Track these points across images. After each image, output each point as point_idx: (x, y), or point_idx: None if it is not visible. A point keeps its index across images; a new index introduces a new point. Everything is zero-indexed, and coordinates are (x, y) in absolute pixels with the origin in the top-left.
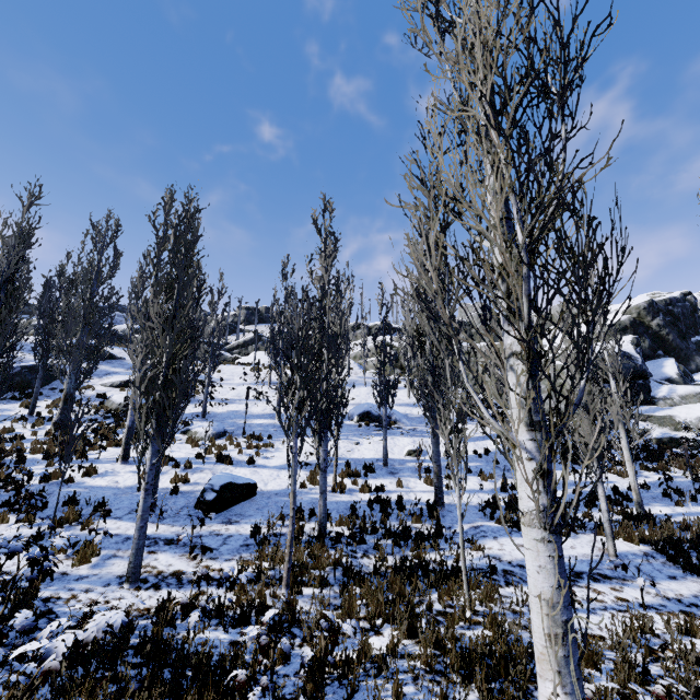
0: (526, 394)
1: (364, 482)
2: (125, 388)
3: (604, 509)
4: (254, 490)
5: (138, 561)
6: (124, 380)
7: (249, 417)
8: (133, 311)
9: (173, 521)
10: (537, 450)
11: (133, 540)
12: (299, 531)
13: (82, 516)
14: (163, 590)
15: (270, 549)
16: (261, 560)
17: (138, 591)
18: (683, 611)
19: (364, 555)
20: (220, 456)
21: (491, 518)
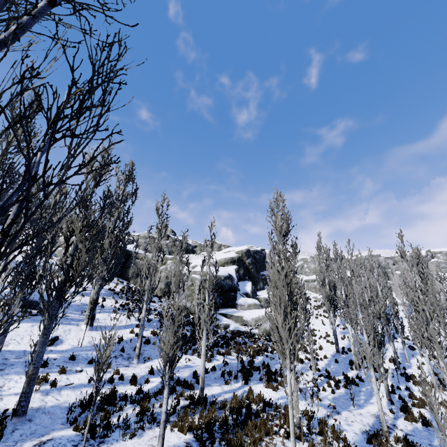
0: None
1: None
2: None
3: (164, 410)
4: None
5: None
6: None
7: None
8: None
9: None
10: None
11: None
12: None
13: None
14: None
15: None
16: None
17: None
18: None
19: None
20: None
21: (73, 423)
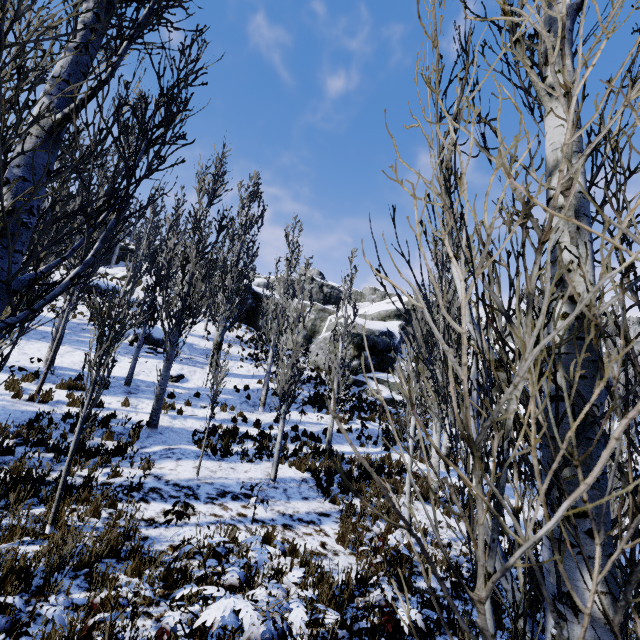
0: None
1: (77, 396)
2: None
3: (278, 441)
4: None
5: None
6: None
7: None
8: None
9: None
10: None
11: None
12: None
13: None
14: None
15: None
16: None
17: None
18: (285, 525)
19: None
20: None
21: (197, 443)
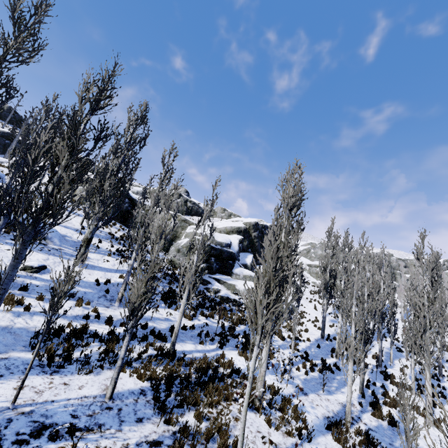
0: None
1: None
2: None
3: (121, 356)
4: None
5: None
6: None
7: None
8: None
9: None
10: None
11: None
12: None
13: None
14: None
15: None
16: None
17: None
18: None
19: None
20: None
21: (35, 348)
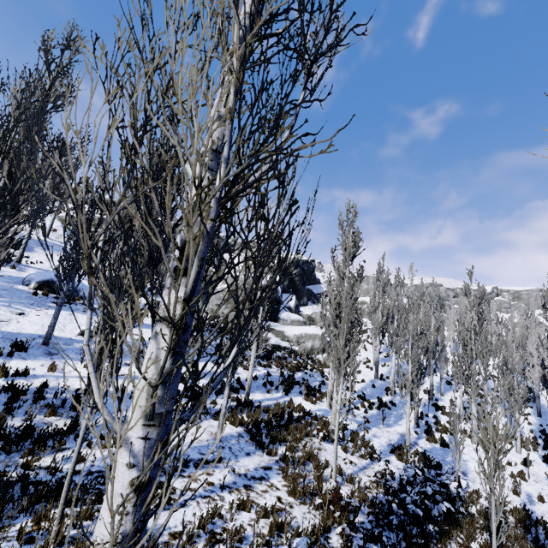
0: (157, 381)
1: (0, 366)
2: None
3: (224, 405)
4: None
5: None
6: None
7: None
8: None
9: None
10: (146, 452)
11: None
12: None
13: None
14: None
15: None
16: None
17: None
18: (245, 486)
19: None
20: None
21: None
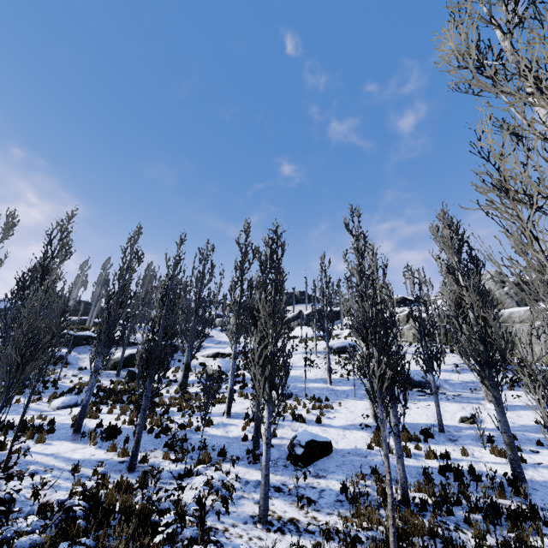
0: None
1: (428, 448)
2: (215, 358)
3: None
4: (330, 448)
5: (266, 505)
6: (215, 352)
7: (306, 381)
8: (216, 302)
9: (274, 470)
10: None
11: (261, 486)
12: (384, 493)
13: (212, 459)
14: (287, 535)
15: (362, 508)
16: (361, 519)
17: (269, 532)
18: None
19: (457, 528)
20: (294, 415)
21: None
